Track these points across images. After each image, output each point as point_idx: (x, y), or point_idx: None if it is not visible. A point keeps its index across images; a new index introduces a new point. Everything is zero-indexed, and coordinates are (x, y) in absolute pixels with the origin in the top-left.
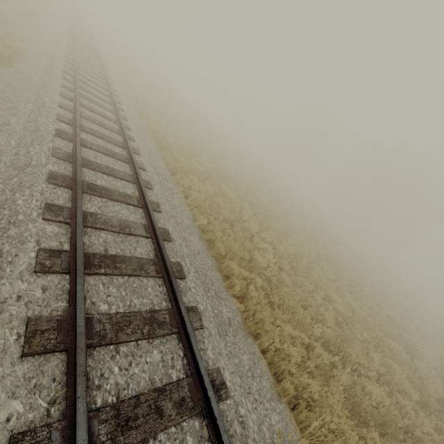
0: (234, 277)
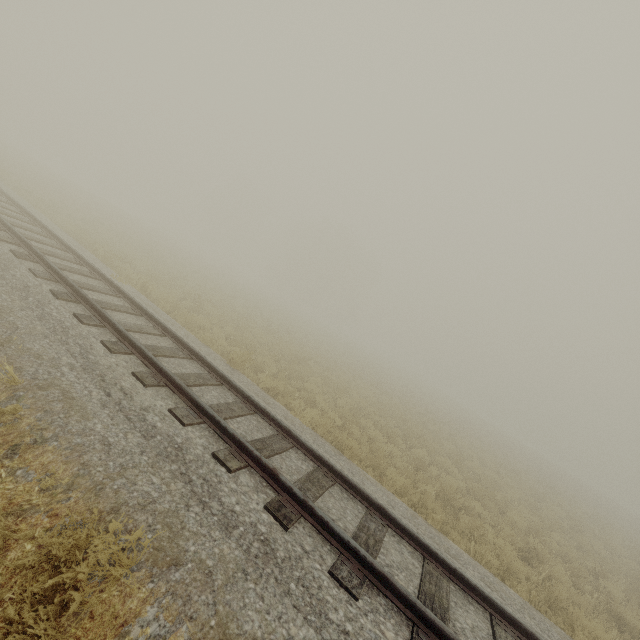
0: (97, 248)
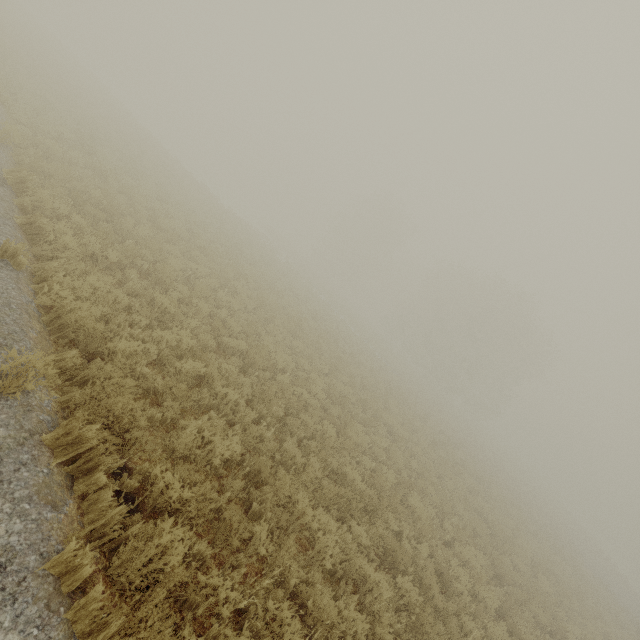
0: None
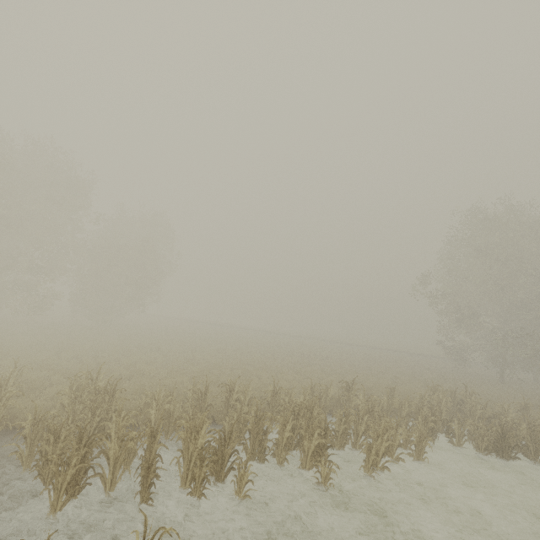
0: None
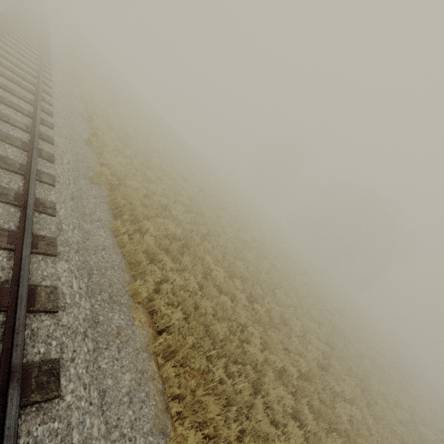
0: None
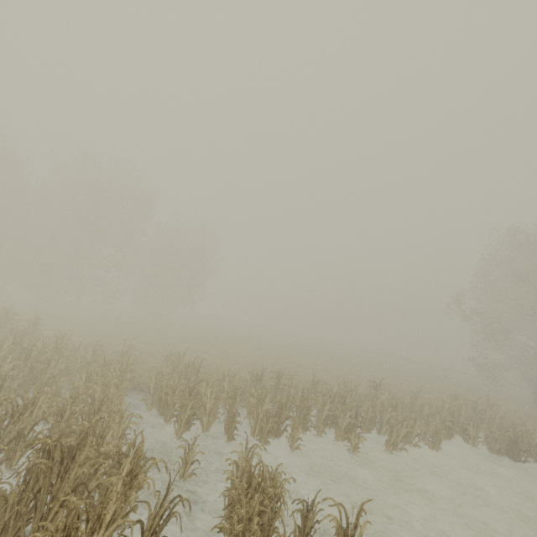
0: None
